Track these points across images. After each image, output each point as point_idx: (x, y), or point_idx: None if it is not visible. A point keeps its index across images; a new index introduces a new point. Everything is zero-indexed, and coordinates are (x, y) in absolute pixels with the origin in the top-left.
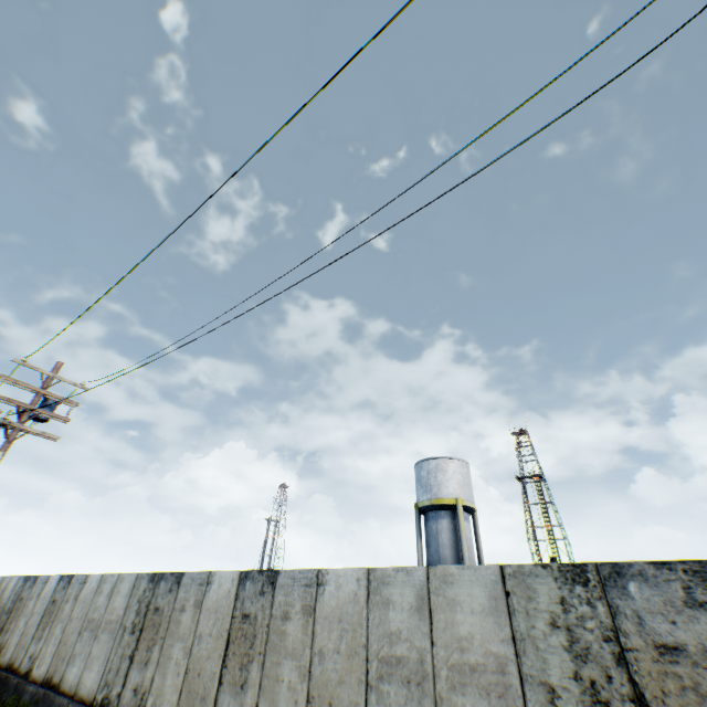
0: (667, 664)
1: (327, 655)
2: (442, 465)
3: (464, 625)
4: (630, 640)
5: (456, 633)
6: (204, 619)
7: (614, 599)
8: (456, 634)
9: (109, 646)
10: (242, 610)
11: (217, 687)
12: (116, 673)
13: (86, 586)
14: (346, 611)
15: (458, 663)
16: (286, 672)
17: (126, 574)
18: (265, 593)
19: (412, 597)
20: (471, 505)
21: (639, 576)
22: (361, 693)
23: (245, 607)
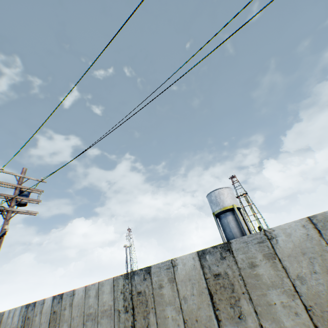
0: None
1: (306, 277)
2: (221, 192)
3: None
4: None
5: None
6: (182, 287)
7: None
8: None
9: (111, 325)
10: (212, 273)
11: (217, 324)
12: None
13: (75, 296)
14: (305, 247)
15: None
16: (275, 298)
17: (104, 281)
18: (226, 258)
19: None
20: (239, 206)
21: None
22: None
23: (213, 270)
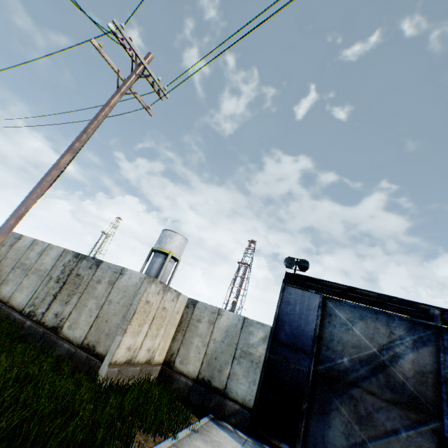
0: (76, 278)
1: (9, 259)
2: (172, 235)
3: (46, 260)
4: (74, 272)
5: (43, 262)
6: None
7: (79, 263)
8: (43, 262)
9: None
10: None
11: None
12: None
13: None
14: (22, 249)
15: (38, 268)
16: None
17: None
18: None
19: (41, 250)
20: (176, 257)
21: (88, 259)
22: (11, 270)
23: None
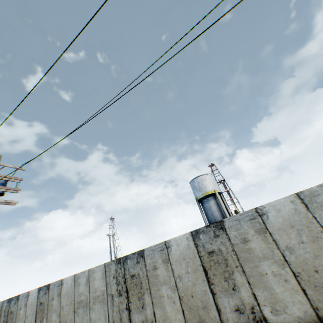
0: None
1: (294, 248)
2: (203, 178)
3: None
4: None
5: None
6: (177, 266)
7: None
8: None
9: (105, 310)
10: (206, 251)
11: (212, 297)
12: (120, 321)
13: (63, 286)
14: (293, 220)
15: None
16: (266, 268)
17: (94, 268)
18: (219, 236)
19: None
20: (220, 191)
21: None
22: None
23: (207, 248)
